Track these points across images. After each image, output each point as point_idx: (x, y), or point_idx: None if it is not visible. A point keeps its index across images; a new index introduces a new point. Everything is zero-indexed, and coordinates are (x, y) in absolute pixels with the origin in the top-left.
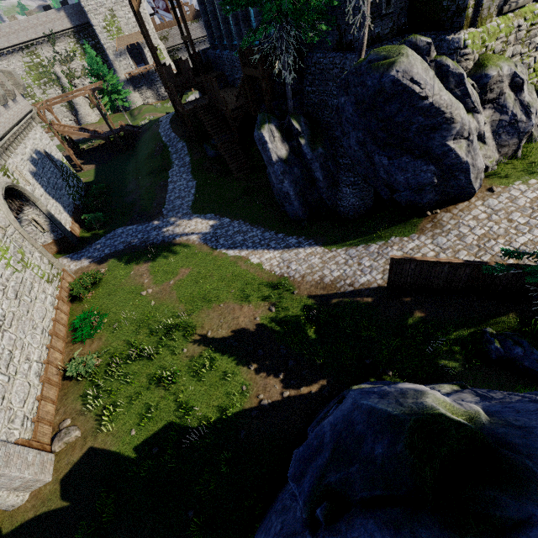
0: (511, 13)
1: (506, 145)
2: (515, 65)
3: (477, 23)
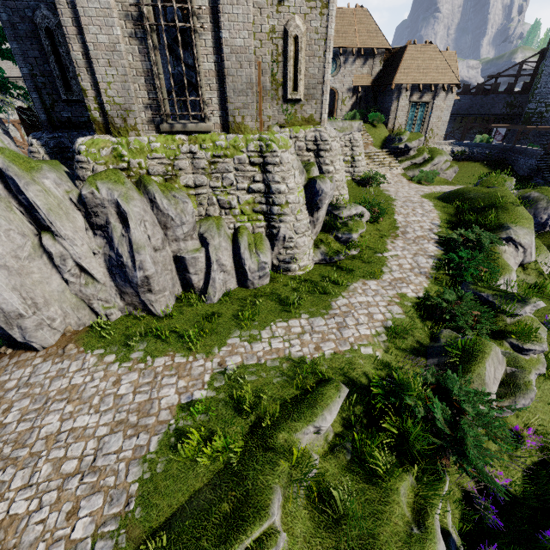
0: (186, 135)
1: (125, 291)
2: (154, 193)
3: (112, 131)
